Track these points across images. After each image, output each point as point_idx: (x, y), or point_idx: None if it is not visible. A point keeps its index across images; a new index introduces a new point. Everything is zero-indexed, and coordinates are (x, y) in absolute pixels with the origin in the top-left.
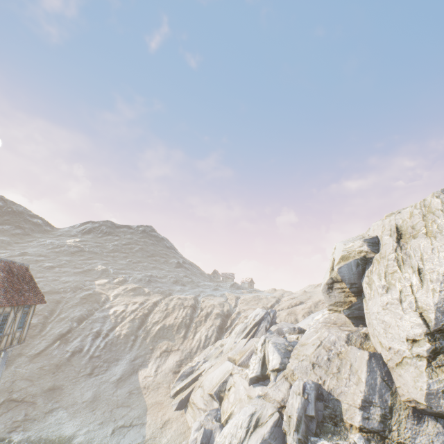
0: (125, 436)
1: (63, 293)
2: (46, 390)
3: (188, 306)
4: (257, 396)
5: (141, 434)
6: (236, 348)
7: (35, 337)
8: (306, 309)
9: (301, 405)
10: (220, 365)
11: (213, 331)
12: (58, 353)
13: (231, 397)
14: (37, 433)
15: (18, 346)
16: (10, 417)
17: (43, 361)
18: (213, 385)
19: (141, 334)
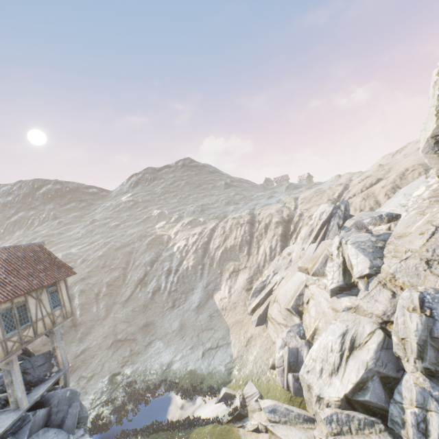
0: (214, 358)
1: (132, 244)
2: (141, 327)
3: (244, 224)
4: (345, 309)
5: (228, 354)
6: (305, 256)
7: (121, 287)
8: (389, 186)
9: (422, 326)
10: (291, 278)
11: (276, 242)
12: (142, 295)
13: (311, 311)
14: (142, 364)
15: (69, 320)
16: (120, 355)
17: (133, 305)
18: (288, 299)
19: (206, 261)
